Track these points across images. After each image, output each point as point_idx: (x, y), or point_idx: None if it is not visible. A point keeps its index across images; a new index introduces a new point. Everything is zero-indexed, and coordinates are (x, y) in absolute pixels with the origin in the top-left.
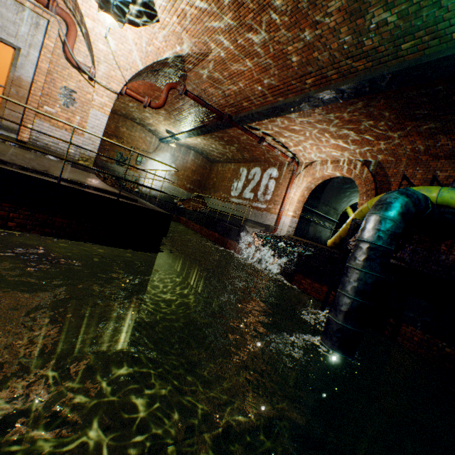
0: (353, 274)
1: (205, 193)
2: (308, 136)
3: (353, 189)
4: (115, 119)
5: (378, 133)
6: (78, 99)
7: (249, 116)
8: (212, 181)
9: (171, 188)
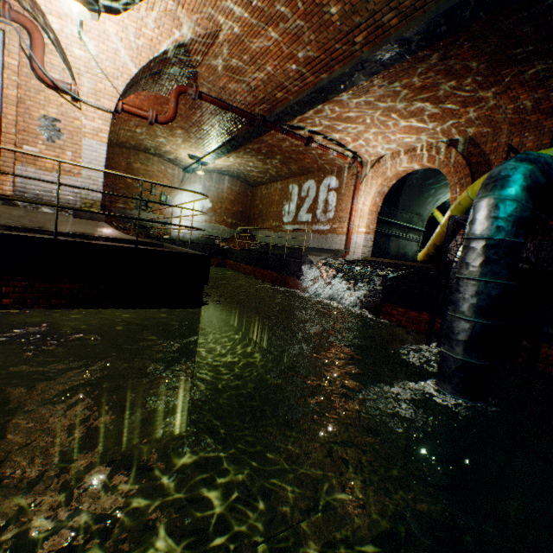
0: (468, 288)
1: (251, 225)
2: (369, 122)
3: (439, 184)
4: (124, 154)
5: (464, 96)
6: (64, 129)
7: (288, 111)
8: (258, 209)
9: (209, 227)
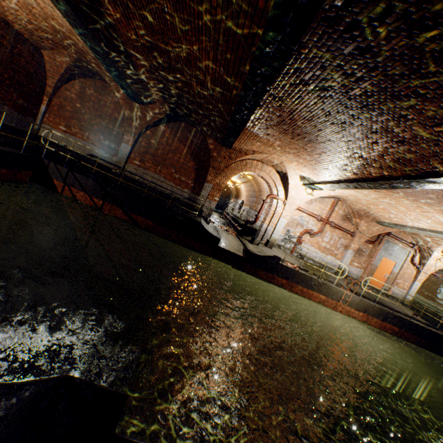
0: None
1: None
2: None
3: None
4: None
5: None
6: (408, 276)
7: None
8: None
9: None
